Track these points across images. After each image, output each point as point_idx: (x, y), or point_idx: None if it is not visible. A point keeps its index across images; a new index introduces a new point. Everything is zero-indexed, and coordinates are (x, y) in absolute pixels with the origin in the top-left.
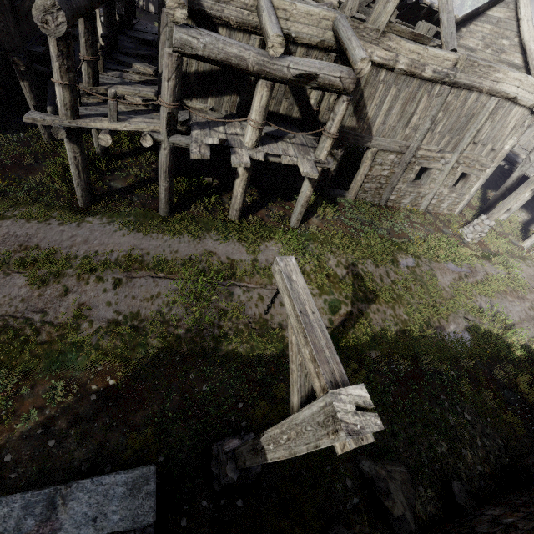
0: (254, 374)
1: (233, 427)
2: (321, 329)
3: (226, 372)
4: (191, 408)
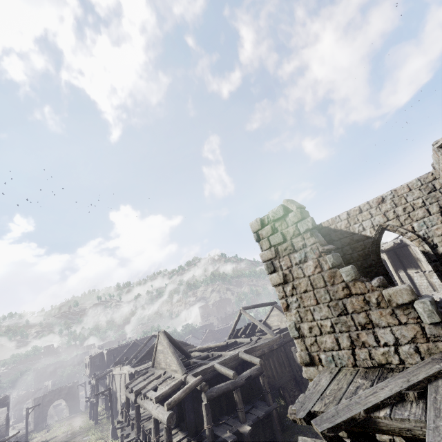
0: None
1: None
2: (34, 406)
3: None
4: None
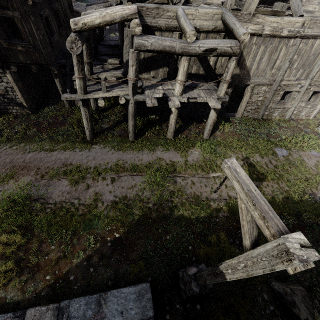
0: (196, 228)
1: (187, 261)
2: (263, 200)
3: (179, 228)
4: (162, 249)
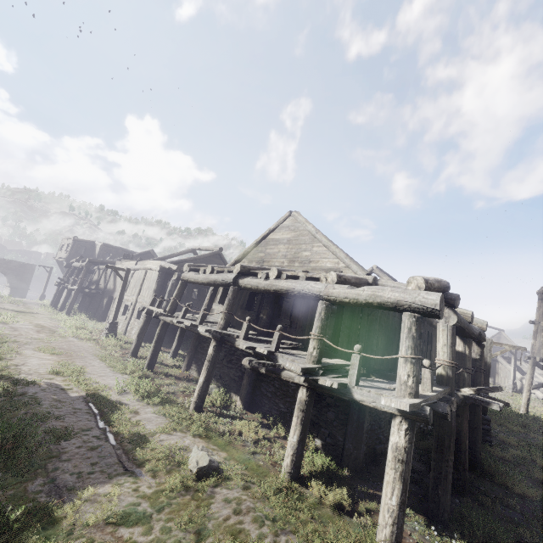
0: None
1: None
2: None
3: None
4: None
